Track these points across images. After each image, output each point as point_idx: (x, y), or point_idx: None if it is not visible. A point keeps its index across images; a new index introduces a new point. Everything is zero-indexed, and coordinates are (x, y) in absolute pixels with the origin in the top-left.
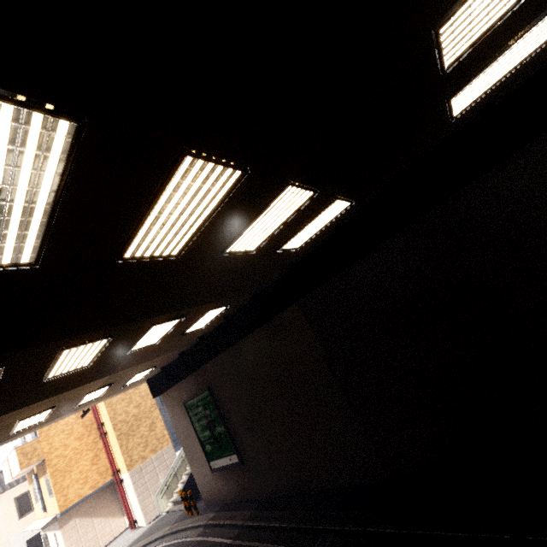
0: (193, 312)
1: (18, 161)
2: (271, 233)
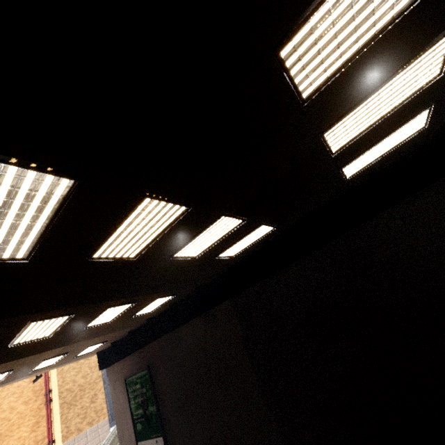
0: (144, 299)
1: (32, 199)
2: (210, 245)
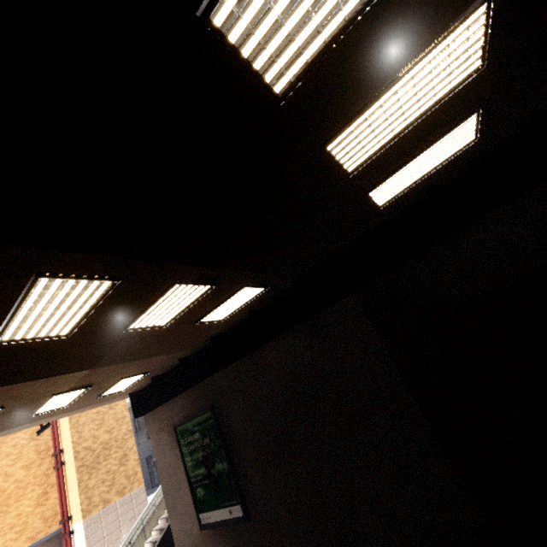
0: (227, 281)
1: None
2: (386, 142)
